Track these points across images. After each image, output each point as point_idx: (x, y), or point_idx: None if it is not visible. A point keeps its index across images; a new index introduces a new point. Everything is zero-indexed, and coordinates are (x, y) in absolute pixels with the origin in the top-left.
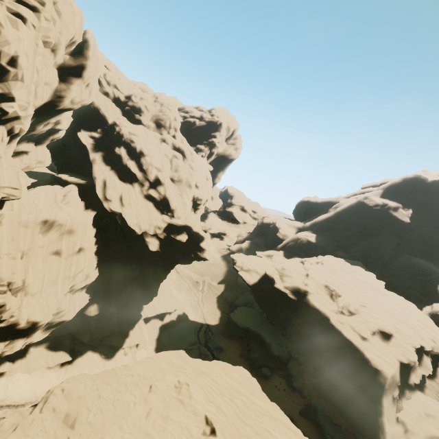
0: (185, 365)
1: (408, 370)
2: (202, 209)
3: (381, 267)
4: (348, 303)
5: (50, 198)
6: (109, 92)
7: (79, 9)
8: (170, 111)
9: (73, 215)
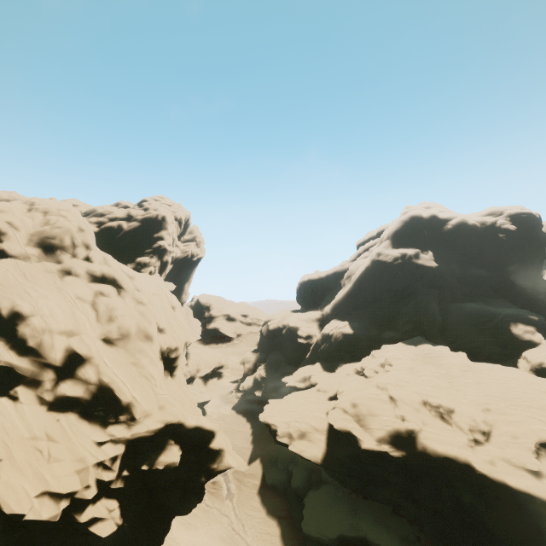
0: None
1: None
2: (183, 361)
3: (440, 331)
4: (472, 418)
5: None
6: None
7: None
8: (66, 219)
9: None
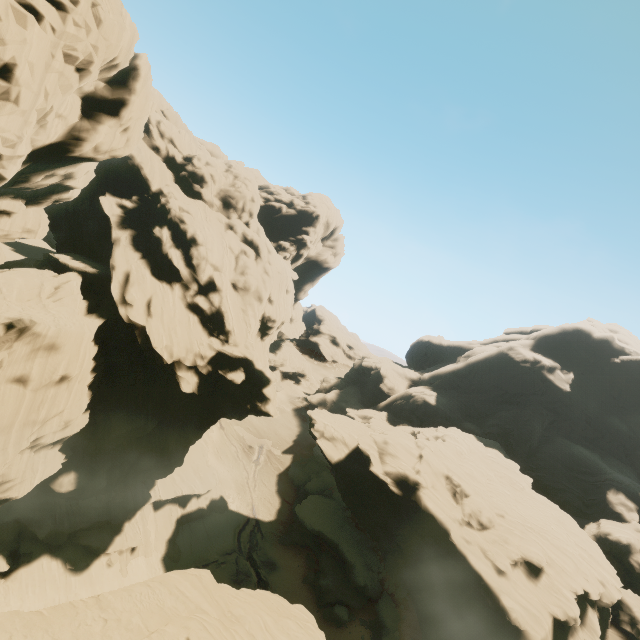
0: (206, 602)
1: (565, 632)
2: (274, 335)
3: (527, 454)
4: (479, 509)
5: (31, 289)
6: (160, 148)
7: (132, 23)
8: (247, 187)
9: (63, 321)
